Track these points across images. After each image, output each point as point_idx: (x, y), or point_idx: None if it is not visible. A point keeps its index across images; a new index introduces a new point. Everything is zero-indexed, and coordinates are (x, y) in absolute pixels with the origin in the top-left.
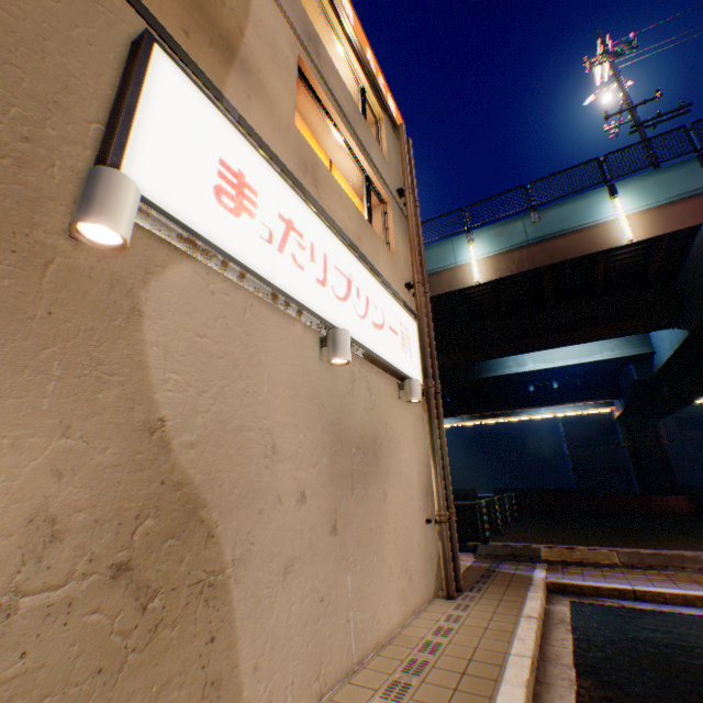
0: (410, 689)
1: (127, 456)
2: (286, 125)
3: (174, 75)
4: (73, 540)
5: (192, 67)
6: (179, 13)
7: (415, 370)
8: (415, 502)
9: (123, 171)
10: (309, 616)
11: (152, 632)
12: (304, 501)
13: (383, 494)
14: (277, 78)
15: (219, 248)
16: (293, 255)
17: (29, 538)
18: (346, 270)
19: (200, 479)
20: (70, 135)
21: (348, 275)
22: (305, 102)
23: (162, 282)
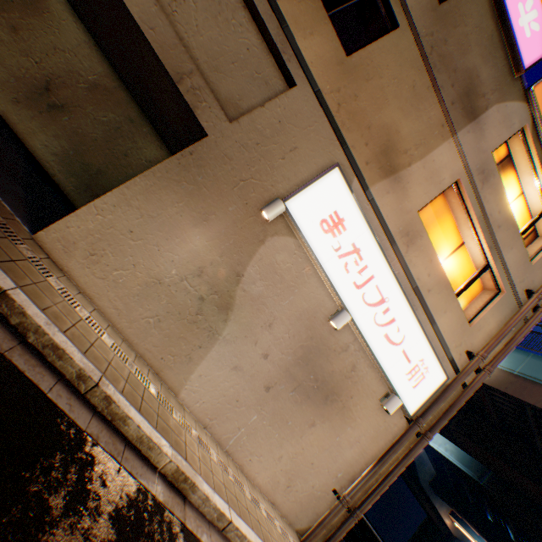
0: (226, 471)
1: (227, 275)
2: (407, 210)
3: (337, 178)
4: (201, 280)
5: (358, 175)
6: (369, 156)
7: (411, 399)
8: (334, 465)
9: (288, 202)
10: (227, 395)
11: (193, 321)
12: (265, 358)
13: (312, 422)
14: (421, 187)
15: (305, 239)
16: (347, 263)
17: (196, 271)
18: (386, 293)
19: (238, 302)
20: (285, 187)
21: (386, 297)
22: (455, 203)
23: (278, 239)
